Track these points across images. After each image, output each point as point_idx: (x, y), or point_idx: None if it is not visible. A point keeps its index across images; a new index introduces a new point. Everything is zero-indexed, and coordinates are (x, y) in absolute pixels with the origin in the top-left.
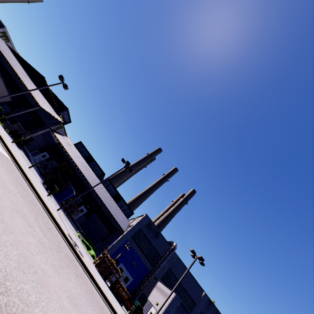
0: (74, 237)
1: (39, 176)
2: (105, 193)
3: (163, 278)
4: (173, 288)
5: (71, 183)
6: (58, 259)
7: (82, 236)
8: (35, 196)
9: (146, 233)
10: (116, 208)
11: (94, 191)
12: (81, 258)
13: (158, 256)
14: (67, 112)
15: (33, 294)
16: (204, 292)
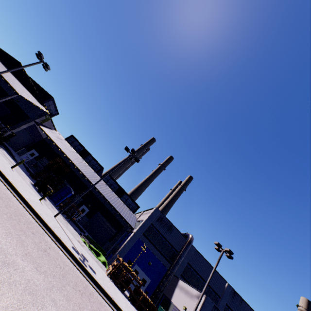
0: (80, 246)
1: (28, 177)
2: (107, 189)
3: (183, 275)
4: (203, 290)
5: (67, 182)
6: (63, 307)
7: (87, 241)
8: (20, 203)
9: (158, 228)
10: (120, 204)
11: (95, 188)
12: (94, 278)
13: (175, 251)
14: (52, 101)
15: None
16: (227, 283)
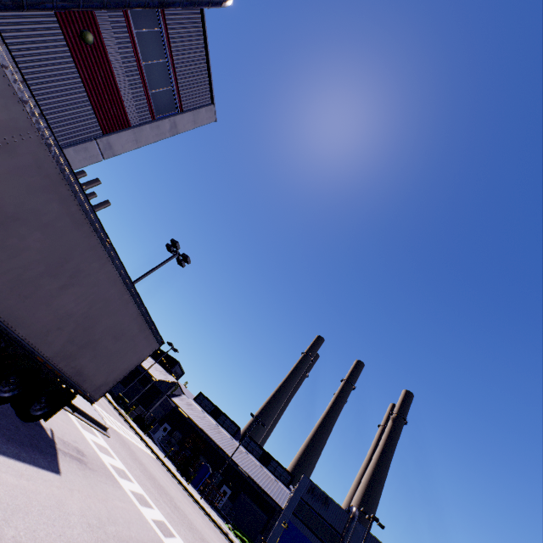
0: (224, 526)
1: (169, 461)
2: (247, 458)
3: None
4: None
5: (203, 457)
6: (217, 536)
7: (233, 528)
8: (182, 488)
9: (311, 503)
10: (266, 476)
11: (233, 460)
12: None
13: (337, 534)
14: (178, 365)
15: (212, 542)
16: None
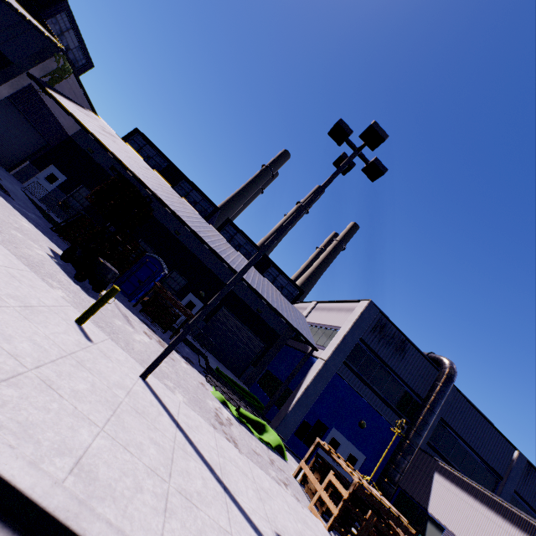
0: (242, 464)
1: (45, 236)
2: (239, 257)
3: (430, 442)
4: None
5: (146, 243)
6: None
7: (224, 389)
8: None
9: (376, 349)
10: (272, 291)
11: (220, 258)
12: None
13: (412, 395)
14: (67, 16)
15: None
16: (518, 452)
